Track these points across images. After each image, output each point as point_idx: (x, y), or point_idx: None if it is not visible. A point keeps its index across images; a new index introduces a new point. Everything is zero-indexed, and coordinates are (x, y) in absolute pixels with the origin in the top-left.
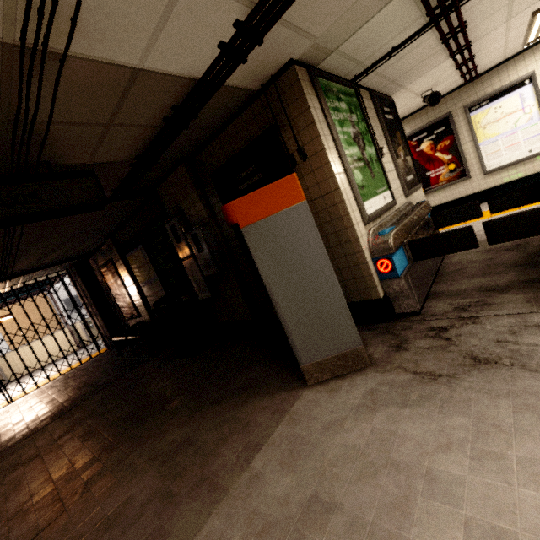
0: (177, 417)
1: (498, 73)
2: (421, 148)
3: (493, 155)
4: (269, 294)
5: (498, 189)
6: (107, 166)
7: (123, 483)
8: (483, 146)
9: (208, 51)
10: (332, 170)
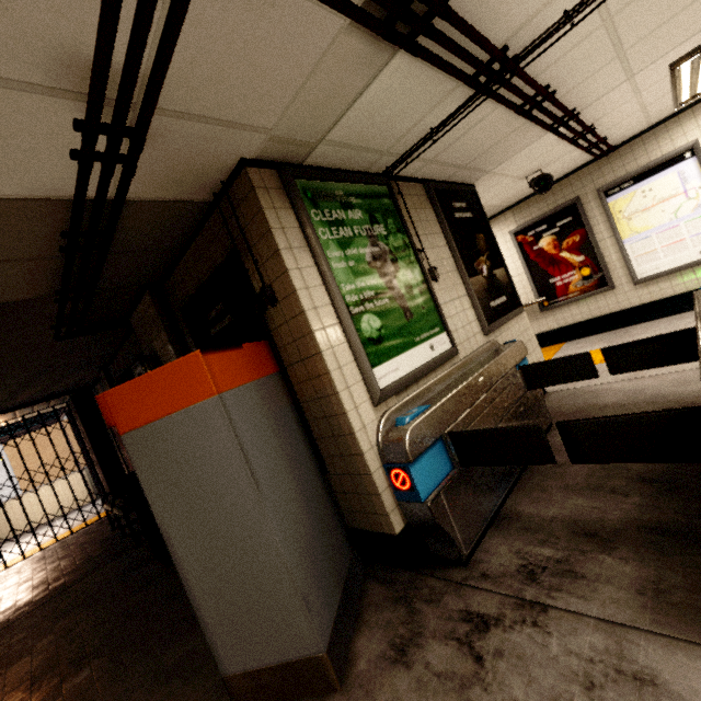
0: None
1: (643, 144)
2: (540, 246)
3: (645, 257)
4: (168, 545)
5: (657, 305)
6: (13, 306)
7: None
8: (630, 244)
9: (60, 163)
10: (308, 323)
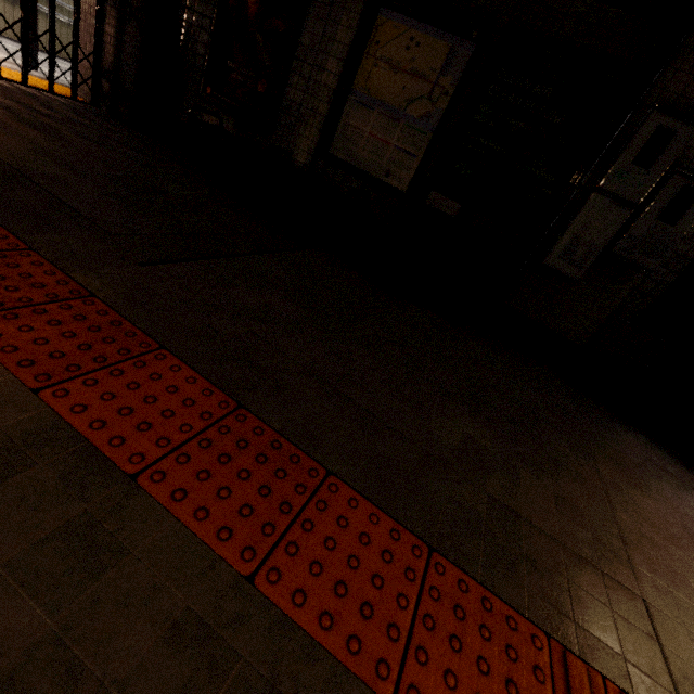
0: (603, 463)
1: None
2: None
3: None
4: None
5: None
6: None
7: (690, 579)
8: None
9: None
10: None
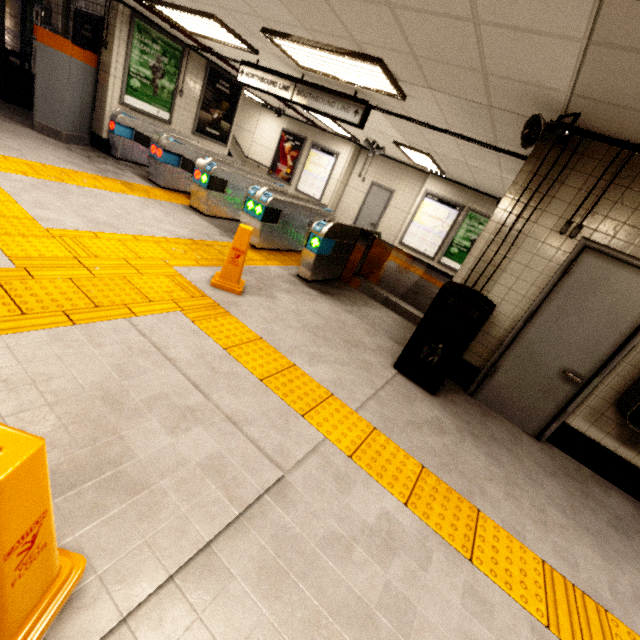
0: None
1: (332, 139)
2: (286, 146)
3: (304, 182)
4: (35, 79)
5: None
6: None
7: None
8: (304, 173)
9: None
10: (111, 64)
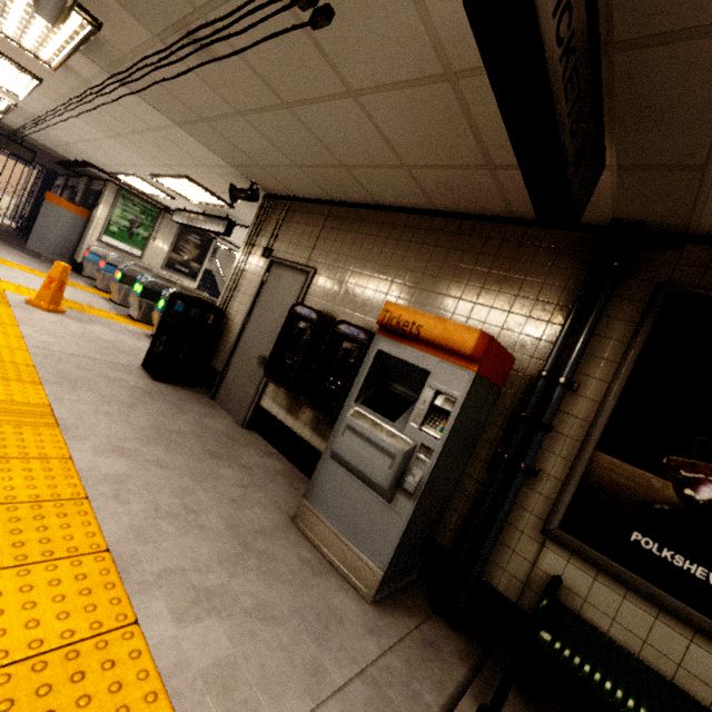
0: None
1: None
2: None
3: None
4: (36, 221)
5: None
6: (50, 155)
7: None
8: None
9: (72, 159)
10: (96, 215)
